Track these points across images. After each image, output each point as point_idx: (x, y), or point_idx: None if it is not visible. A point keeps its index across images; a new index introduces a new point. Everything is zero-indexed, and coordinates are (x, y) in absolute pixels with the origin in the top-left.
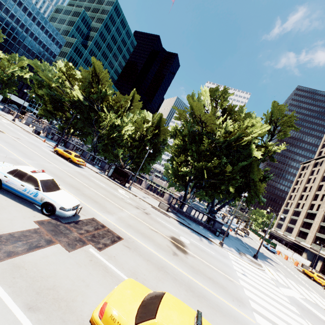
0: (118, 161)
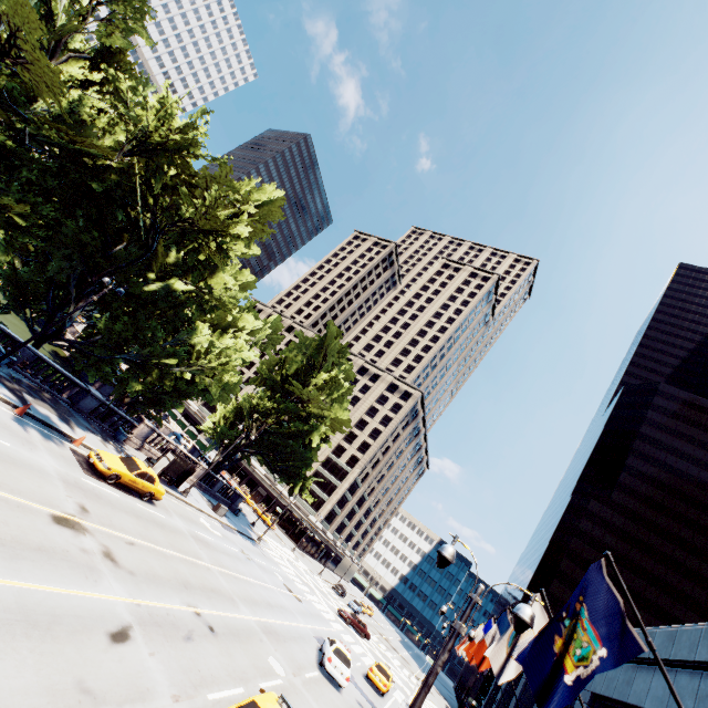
0: (127, 392)
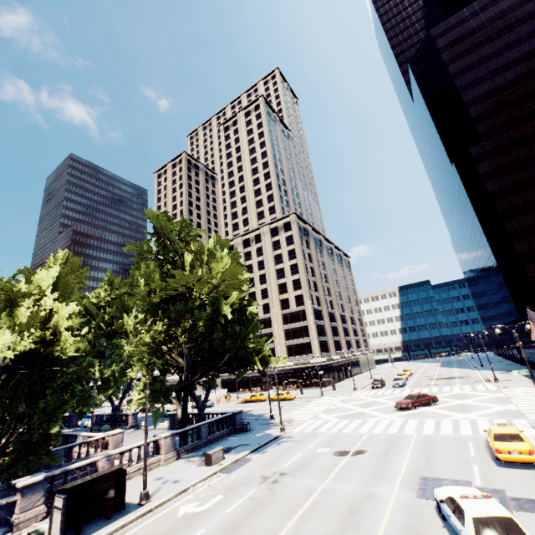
0: None
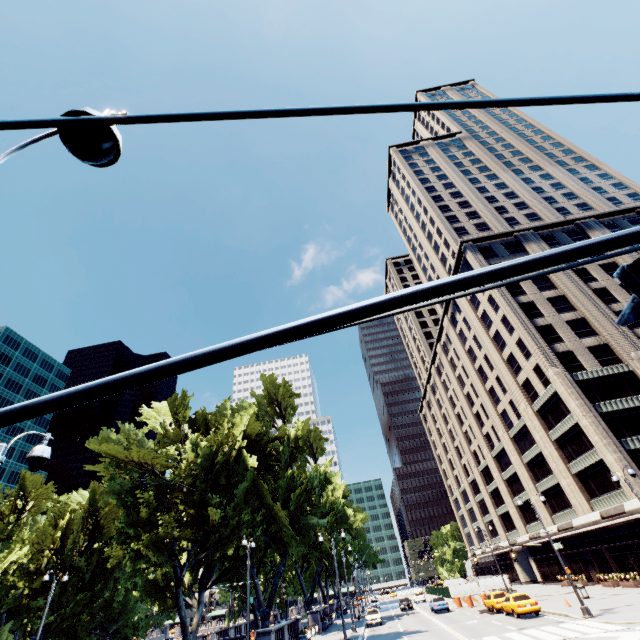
0: None
